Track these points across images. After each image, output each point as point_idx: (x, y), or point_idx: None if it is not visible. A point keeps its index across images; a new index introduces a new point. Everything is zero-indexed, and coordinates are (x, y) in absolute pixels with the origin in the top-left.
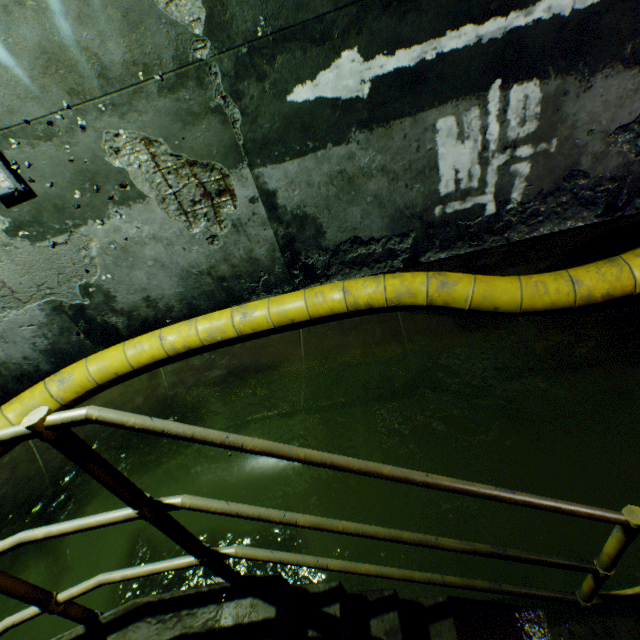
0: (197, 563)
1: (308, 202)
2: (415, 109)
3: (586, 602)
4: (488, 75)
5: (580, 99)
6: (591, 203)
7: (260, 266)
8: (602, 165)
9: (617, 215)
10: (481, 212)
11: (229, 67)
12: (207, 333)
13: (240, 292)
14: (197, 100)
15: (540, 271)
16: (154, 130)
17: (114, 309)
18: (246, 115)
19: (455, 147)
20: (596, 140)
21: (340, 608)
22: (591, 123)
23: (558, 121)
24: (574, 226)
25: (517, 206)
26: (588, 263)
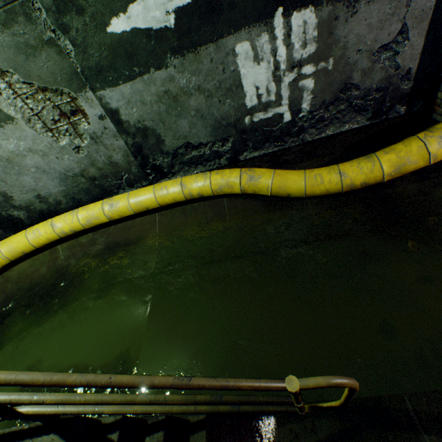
0: (2, 419)
1: (146, 117)
2: (216, 36)
3: (301, 412)
4: (271, 3)
5: (349, 23)
6: (363, 109)
7: (120, 168)
8: (369, 79)
9: (383, 118)
10: (280, 120)
11: (49, 2)
12: (86, 220)
13: (110, 187)
14: (31, 34)
15: (325, 164)
16: (2, 62)
17: (14, 205)
18: (77, 46)
19: (253, 68)
20: (364, 58)
21: (119, 435)
22: (359, 44)
23: (333, 43)
24: (351, 128)
25: (307, 114)
26: (354, 158)
